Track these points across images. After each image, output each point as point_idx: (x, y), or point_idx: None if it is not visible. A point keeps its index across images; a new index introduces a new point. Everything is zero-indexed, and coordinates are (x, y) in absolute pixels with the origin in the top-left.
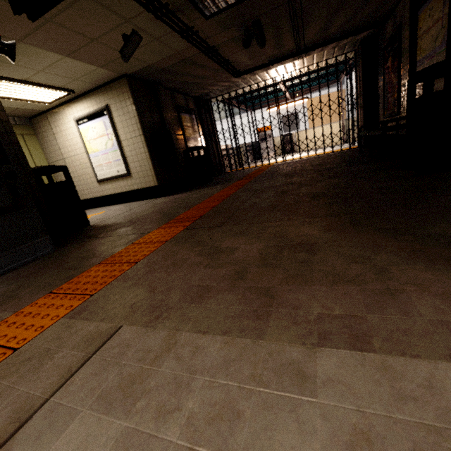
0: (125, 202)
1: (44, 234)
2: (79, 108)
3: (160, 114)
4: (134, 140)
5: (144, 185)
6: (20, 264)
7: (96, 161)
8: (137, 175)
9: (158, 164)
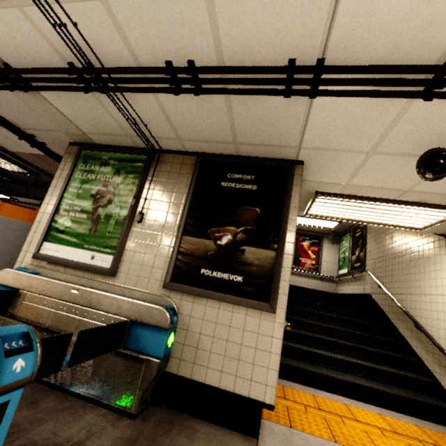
0: None
1: None
2: None
3: None
4: None
5: None
6: None
7: None
8: None
9: None
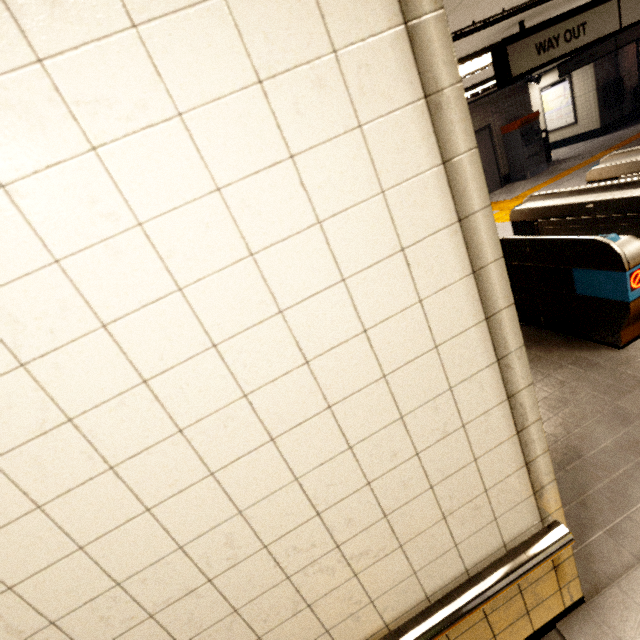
0: (565, 146)
1: (544, 162)
2: (545, 80)
3: (615, 63)
4: (586, 96)
5: (586, 130)
6: (537, 173)
7: (549, 117)
8: (582, 123)
9: (603, 110)
